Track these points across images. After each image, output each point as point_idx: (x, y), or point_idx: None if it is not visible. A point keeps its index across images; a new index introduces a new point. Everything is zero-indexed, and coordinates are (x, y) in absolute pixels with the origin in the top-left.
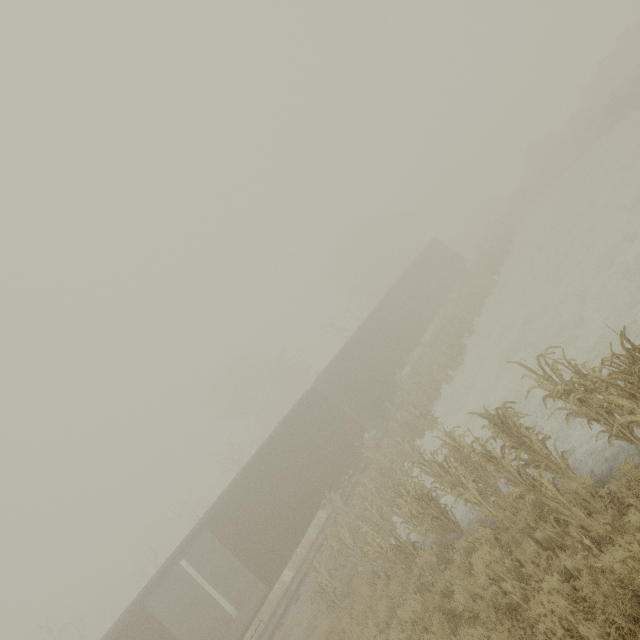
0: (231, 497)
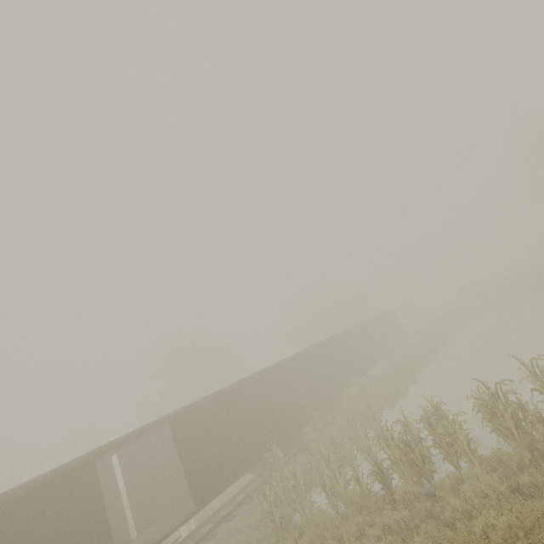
0: (197, 410)
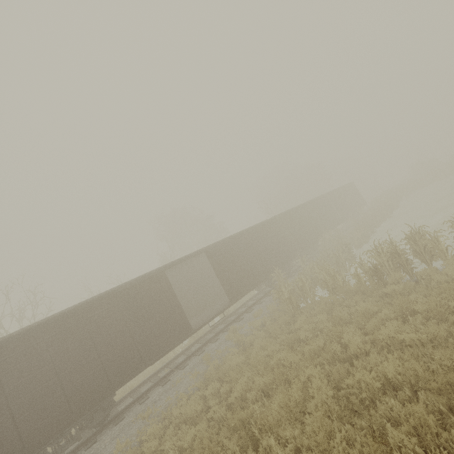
0: (221, 245)
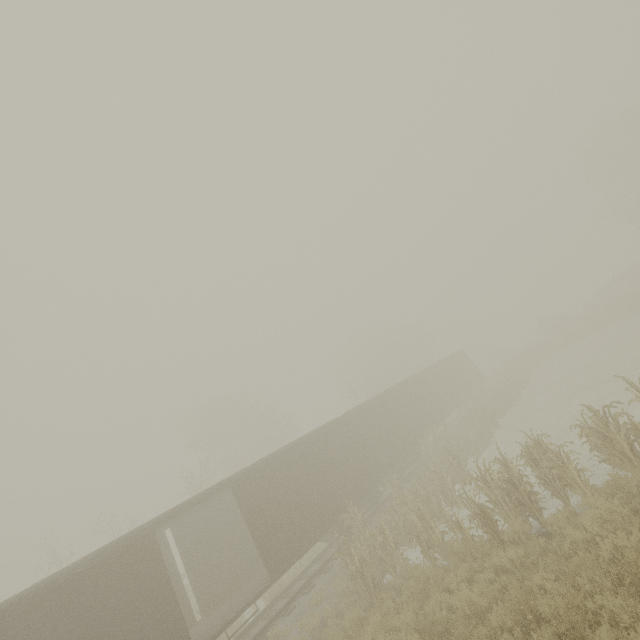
0: (260, 471)
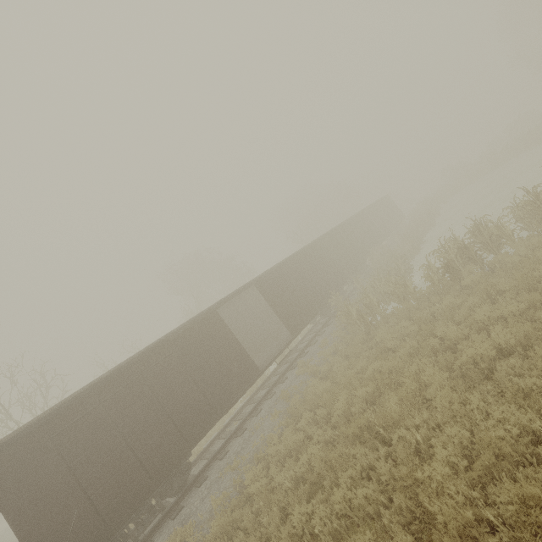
0: (270, 276)
